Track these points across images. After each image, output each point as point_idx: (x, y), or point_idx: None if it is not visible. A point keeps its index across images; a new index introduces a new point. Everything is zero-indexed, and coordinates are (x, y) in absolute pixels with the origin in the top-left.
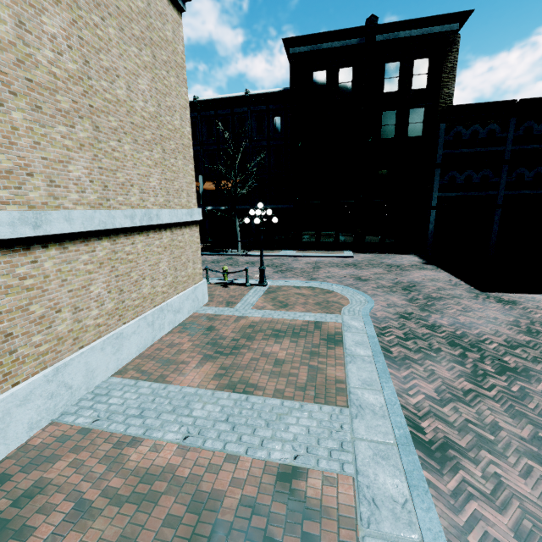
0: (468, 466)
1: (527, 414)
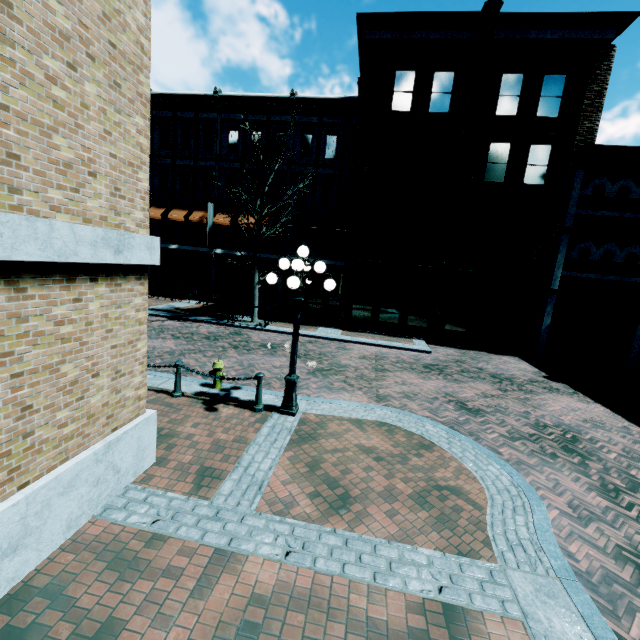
0: None
1: None
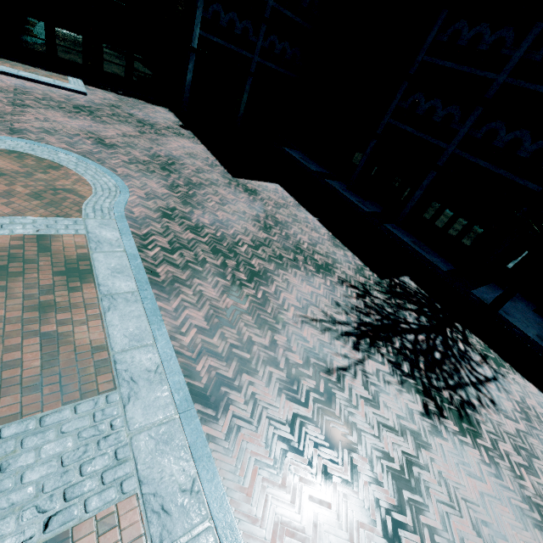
0: (235, 397)
1: (267, 320)
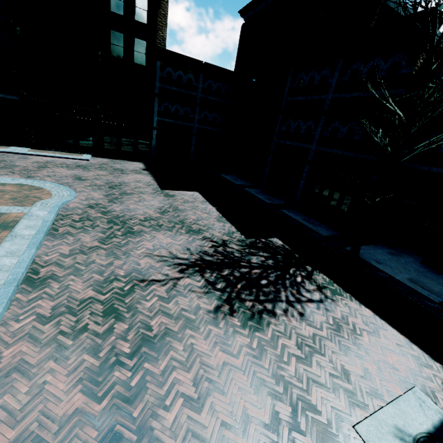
0: (54, 285)
1: (117, 253)
